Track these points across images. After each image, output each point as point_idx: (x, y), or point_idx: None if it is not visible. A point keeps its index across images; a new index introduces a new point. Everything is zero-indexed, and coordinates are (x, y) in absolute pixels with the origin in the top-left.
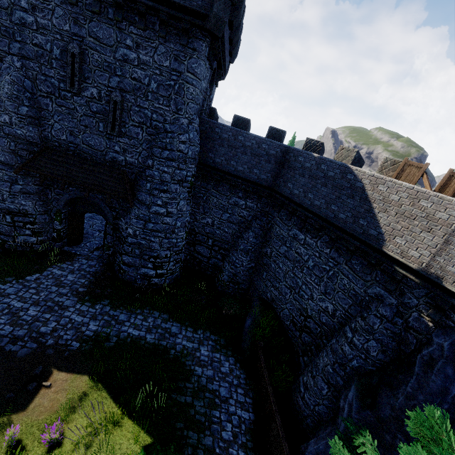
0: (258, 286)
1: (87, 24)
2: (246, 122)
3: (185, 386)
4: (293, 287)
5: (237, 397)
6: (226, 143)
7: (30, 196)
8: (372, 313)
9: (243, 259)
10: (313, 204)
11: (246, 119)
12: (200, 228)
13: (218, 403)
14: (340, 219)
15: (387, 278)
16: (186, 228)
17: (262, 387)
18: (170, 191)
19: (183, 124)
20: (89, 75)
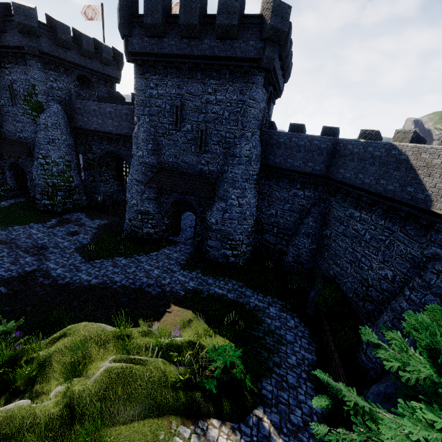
0: (321, 266)
1: (185, 86)
2: (301, 127)
3: (257, 327)
4: (353, 261)
5: (301, 343)
6: (283, 145)
7: (151, 201)
8: (429, 270)
9: (305, 241)
10: (364, 182)
11: (300, 125)
12: (266, 219)
13: (284, 343)
14: (389, 190)
15: (441, 237)
16: (254, 217)
17: (324, 340)
18: (241, 187)
19: (248, 136)
20: (186, 117)
